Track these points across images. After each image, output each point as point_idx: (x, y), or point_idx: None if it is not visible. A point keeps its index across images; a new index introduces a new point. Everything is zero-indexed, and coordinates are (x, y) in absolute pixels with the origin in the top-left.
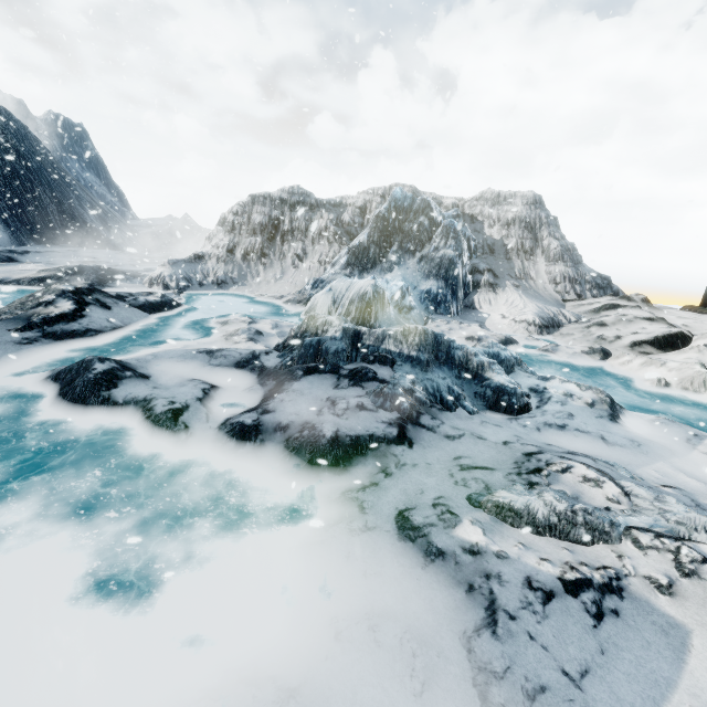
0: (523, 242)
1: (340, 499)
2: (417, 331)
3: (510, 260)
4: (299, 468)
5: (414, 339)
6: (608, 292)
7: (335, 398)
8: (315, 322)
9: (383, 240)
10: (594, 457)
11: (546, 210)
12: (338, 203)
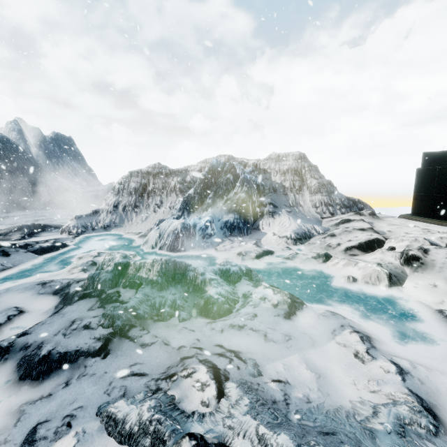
0: (294, 183)
1: (15, 411)
2: (160, 262)
3: (287, 195)
4: (11, 383)
5: (157, 268)
6: (354, 209)
7: (78, 319)
8: (106, 259)
9: (204, 191)
10: (242, 355)
11: (308, 161)
12: (184, 170)
